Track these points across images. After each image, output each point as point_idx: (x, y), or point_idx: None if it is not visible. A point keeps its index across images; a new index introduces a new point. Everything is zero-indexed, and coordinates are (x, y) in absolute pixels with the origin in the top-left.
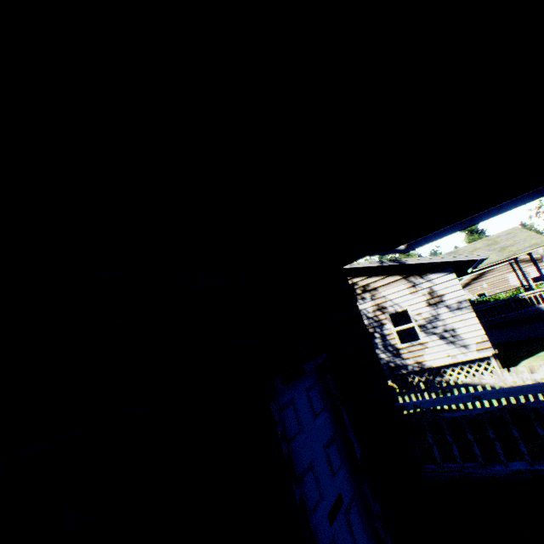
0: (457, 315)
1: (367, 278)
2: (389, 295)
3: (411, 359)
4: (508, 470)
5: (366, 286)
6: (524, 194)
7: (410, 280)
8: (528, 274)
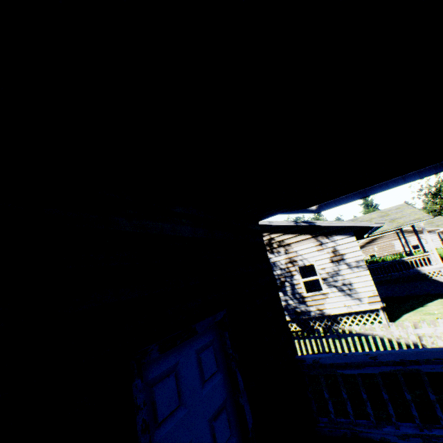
0: (355, 272)
1: (283, 235)
2: (300, 250)
3: (314, 307)
4: (399, 433)
5: (282, 241)
6: (429, 166)
7: (318, 239)
8: (409, 242)
